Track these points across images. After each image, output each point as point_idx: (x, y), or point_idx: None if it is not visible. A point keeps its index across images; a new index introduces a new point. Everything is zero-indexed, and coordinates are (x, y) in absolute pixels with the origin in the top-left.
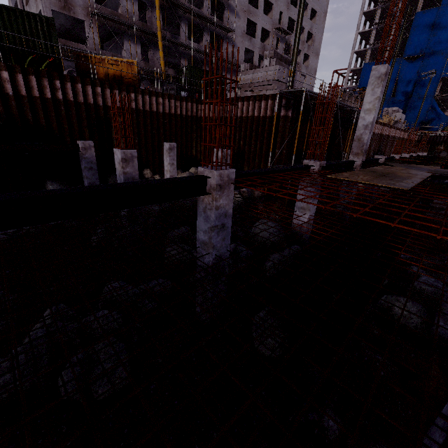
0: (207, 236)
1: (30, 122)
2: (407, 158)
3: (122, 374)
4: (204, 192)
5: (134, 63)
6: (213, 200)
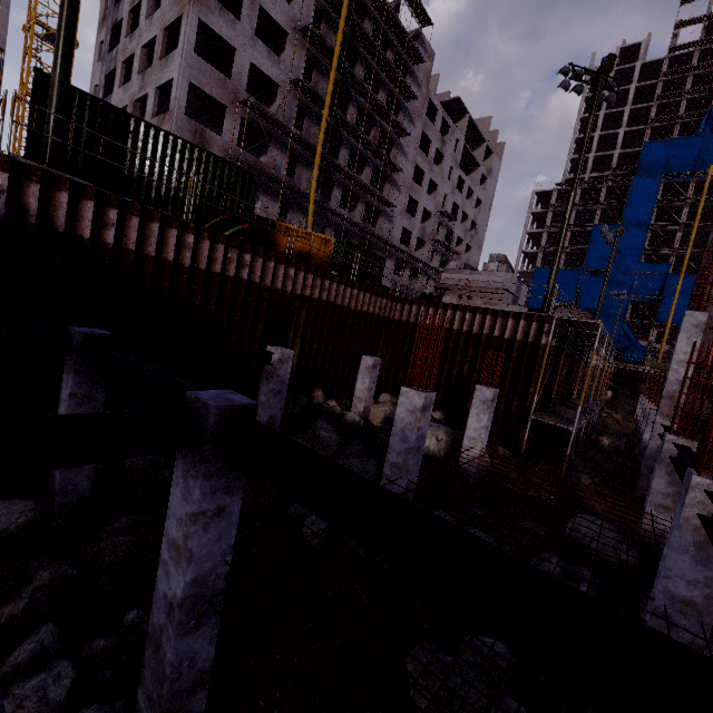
0: (700, 591)
1: (195, 308)
2: None
3: None
4: None
5: (330, 240)
6: None
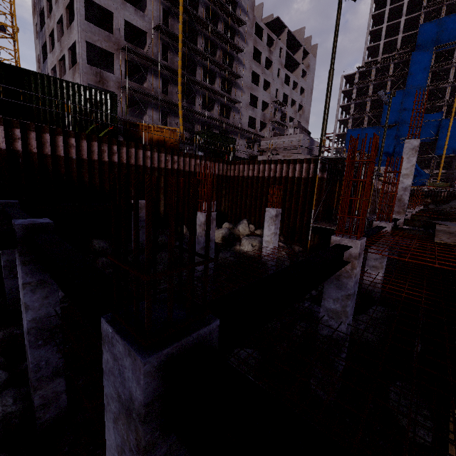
0: (339, 304)
1: (86, 183)
2: (423, 213)
3: None
4: (342, 260)
5: (176, 130)
6: (354, 268)
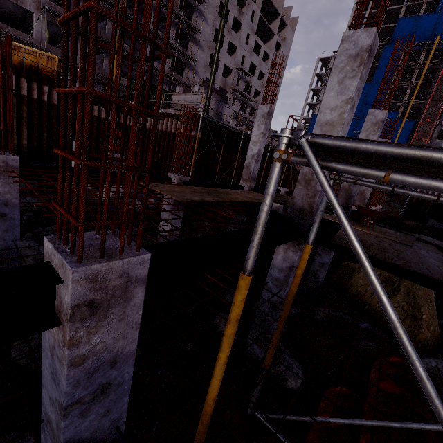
0: None
1: None
2: None
3: None
4: None
5: (55, 58)
6: None
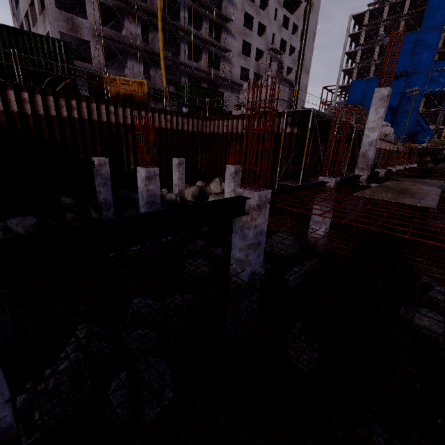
0: (243, 253)
1: (46, 140)
2: (403, 171)
3: (169, 395)
4: (243, 211)
5: (144, 83)
6: (253, 219)
